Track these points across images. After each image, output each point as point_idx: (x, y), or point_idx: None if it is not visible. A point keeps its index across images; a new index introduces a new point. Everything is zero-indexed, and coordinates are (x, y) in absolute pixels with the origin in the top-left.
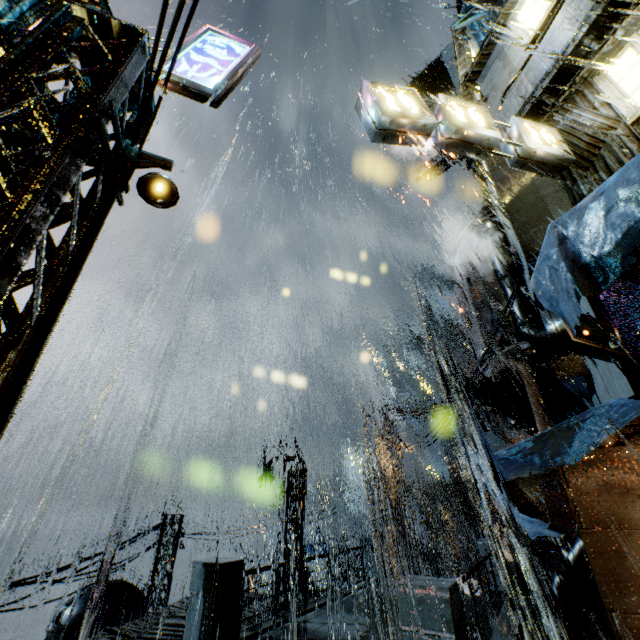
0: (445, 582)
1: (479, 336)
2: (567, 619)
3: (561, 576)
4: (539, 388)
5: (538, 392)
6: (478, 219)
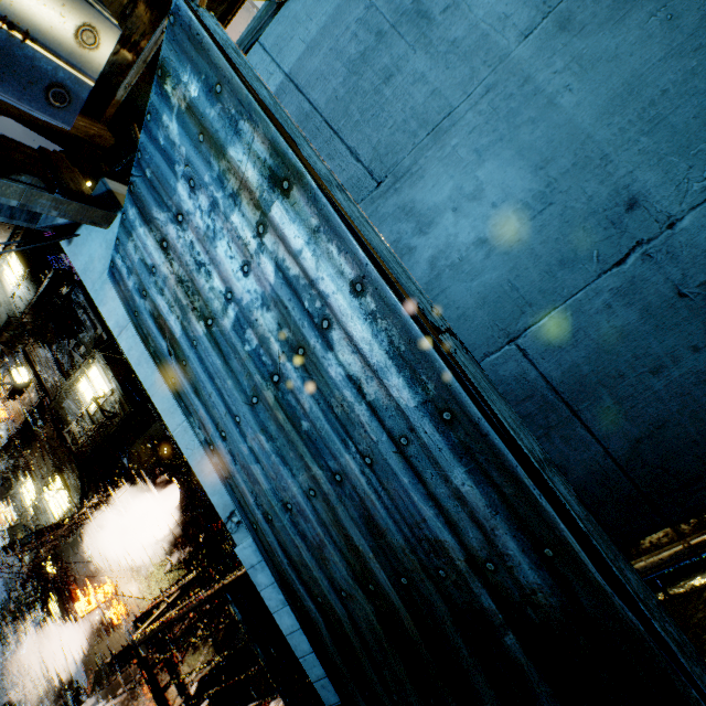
0: None
1: None
2: None
3: None
4: None
5: None
6: None
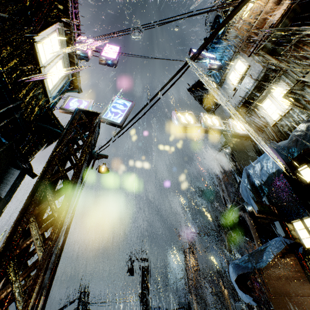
0: None
1: (227, 199)
2: None
3: None
4: (254, 225)
5: (254, 227)
6: (223, 146)
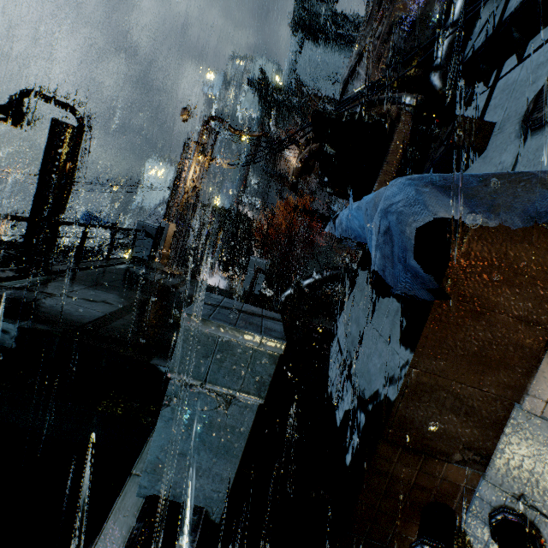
0: (271, 322)
1: (370, 67)
2: (281, 313)
3: (293, 291)
4: (405, 149)
5: (401, 153)
6: None
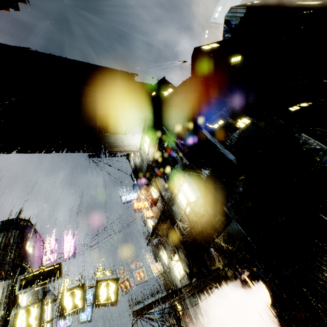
0: None
1: None
2: None
3: None
4: None
5: None
6: None
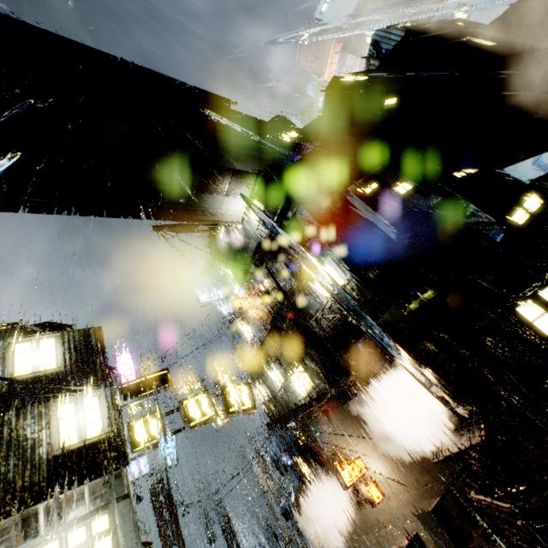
0: None
1: None
2: None
3: None
4: None
5: None
6: None
